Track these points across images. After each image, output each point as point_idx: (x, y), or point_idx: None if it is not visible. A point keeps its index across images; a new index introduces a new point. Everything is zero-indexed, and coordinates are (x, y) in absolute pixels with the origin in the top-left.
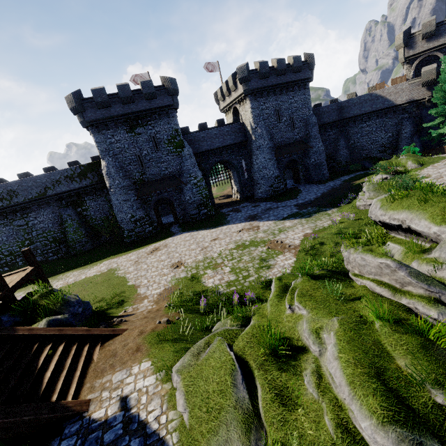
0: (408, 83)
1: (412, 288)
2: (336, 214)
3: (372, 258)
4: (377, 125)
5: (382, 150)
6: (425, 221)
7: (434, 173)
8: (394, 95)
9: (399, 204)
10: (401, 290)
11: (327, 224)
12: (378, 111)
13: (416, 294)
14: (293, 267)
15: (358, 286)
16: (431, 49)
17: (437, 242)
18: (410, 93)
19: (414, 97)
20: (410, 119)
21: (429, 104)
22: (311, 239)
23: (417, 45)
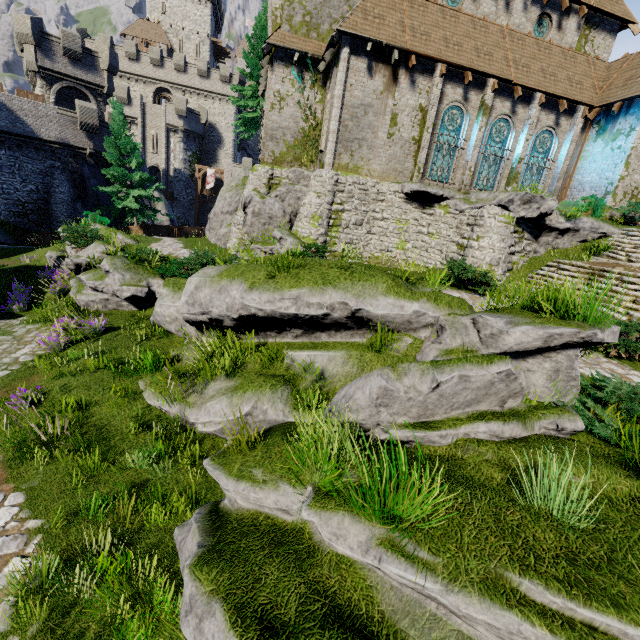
0: (57, 110)
1: (512, 402)
2: (31, 328)
3: (481, 369)
4: (3, 161)
5: (20, 213)
6: (387, 299)
7: (180, 253)
8: (34, 119)
9: (299, 278)
10: (505, 412)
11: (28, 354)
12: (3, 132)
13: (525, 408)
14: (45, 534)
15: (446, 448)
16: (79, 81)
17: (394, 329)
18: (63, 129)
19: (71, 140)
20: (67, 173)
21: (93, 161)
22: (26, 404)
23: (57, 58)
